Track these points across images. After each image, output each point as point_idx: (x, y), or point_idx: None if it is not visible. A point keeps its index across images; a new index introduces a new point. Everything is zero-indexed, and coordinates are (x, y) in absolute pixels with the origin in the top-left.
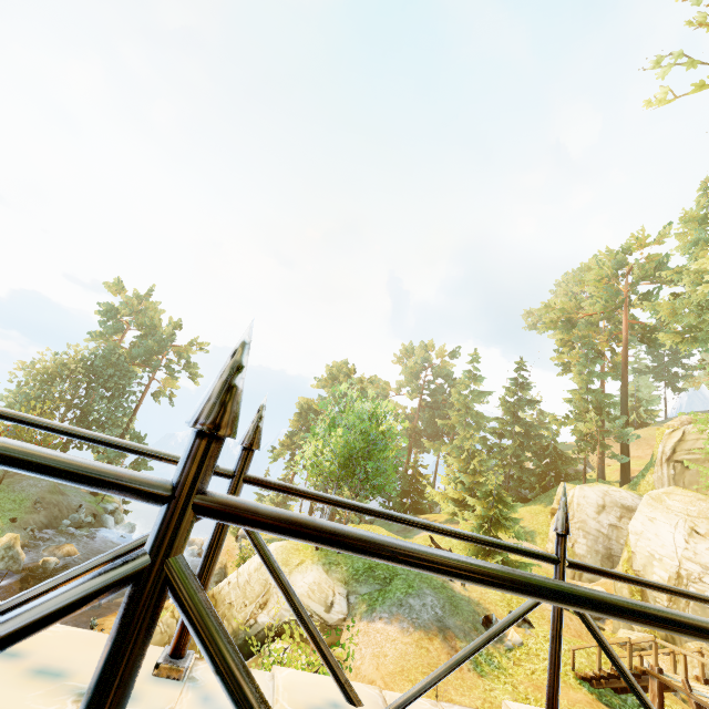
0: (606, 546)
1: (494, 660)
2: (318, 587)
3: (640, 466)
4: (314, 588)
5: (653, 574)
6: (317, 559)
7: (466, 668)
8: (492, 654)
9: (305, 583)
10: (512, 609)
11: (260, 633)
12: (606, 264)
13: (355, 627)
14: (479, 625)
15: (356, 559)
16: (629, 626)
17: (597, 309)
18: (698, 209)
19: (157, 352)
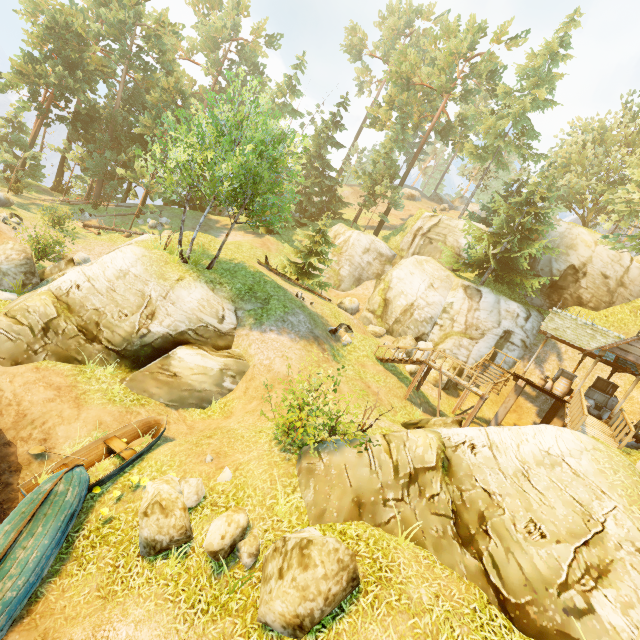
0: (360, 274)
1: (340, 353)
2: (208, 304)
3: (377, 219)
4: (204, 304)
5: (398, 301)
6: (196, 277)
7: (331, 360)
8: (339, 349)
9: (193, 299)
10: (337, 320)
11: (158, 340)
12: (467, 39)
13: (249, 336)
14: (328, 332)
15: (231, 279)
16: (371, 322)
17: (430, 81)
18: (554, 38)
19: None
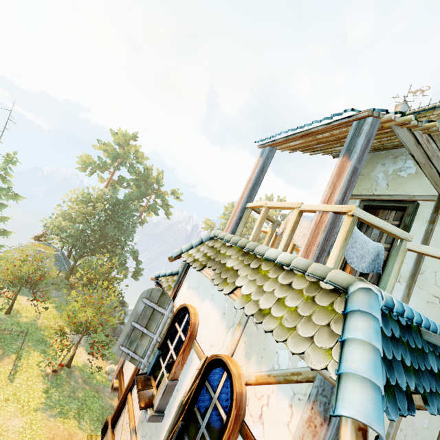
0: None
1: None
2: None
3: None
4: None
5: None
6: None
7: None
8: None
9: None
10: None
11: None
12: None
13: None
14: None
15: None
16: None
17: None
18: None
19: (148, 195)
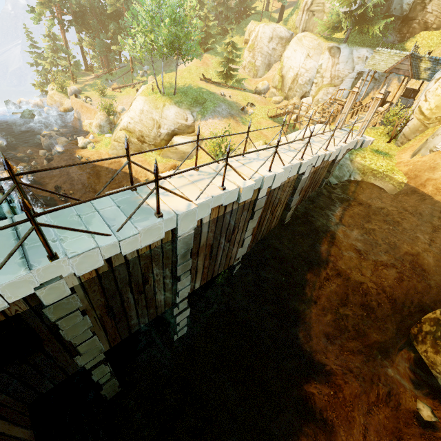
0: (269, 60)
1: (247, 120)
2: (179, 114)
3: None
4: (177, 115)
5: (289, 75)
6: (170, 102)
7: (241, 125)
8: (246, 118)
9: (172, 114)
10: (247, 102)
11: (165, 136)
12: None
13: (200, 124)
14: (240, 111)
15: (185, 98)
16: (275, 95)
17: None
18: None
19: None
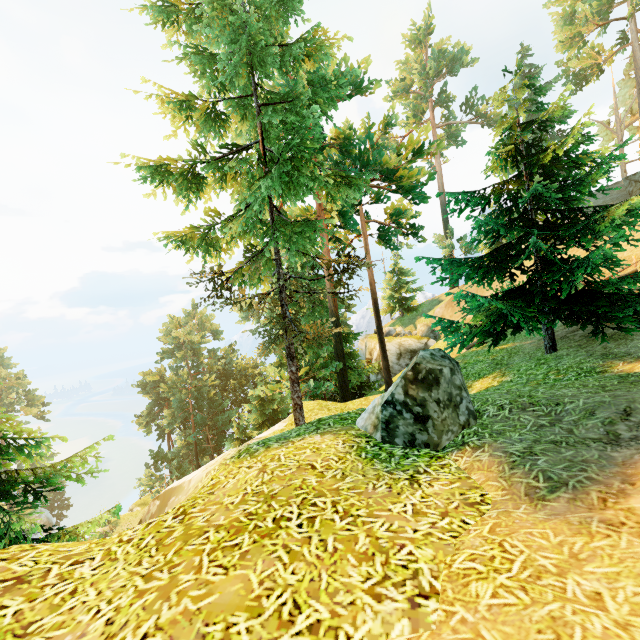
0: None
1: None
2: None
3: None
4: None
5: None
6: None
7: None
8: None
9: None
10: None
11: None
12: None
13: None
14: None
15: None
16: None
17: None
18: None
19: None
